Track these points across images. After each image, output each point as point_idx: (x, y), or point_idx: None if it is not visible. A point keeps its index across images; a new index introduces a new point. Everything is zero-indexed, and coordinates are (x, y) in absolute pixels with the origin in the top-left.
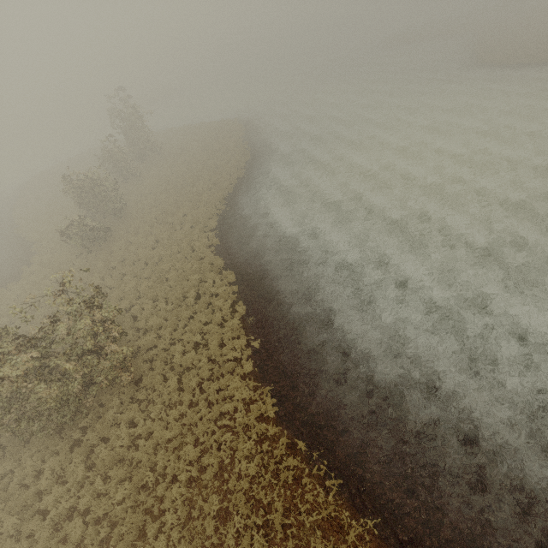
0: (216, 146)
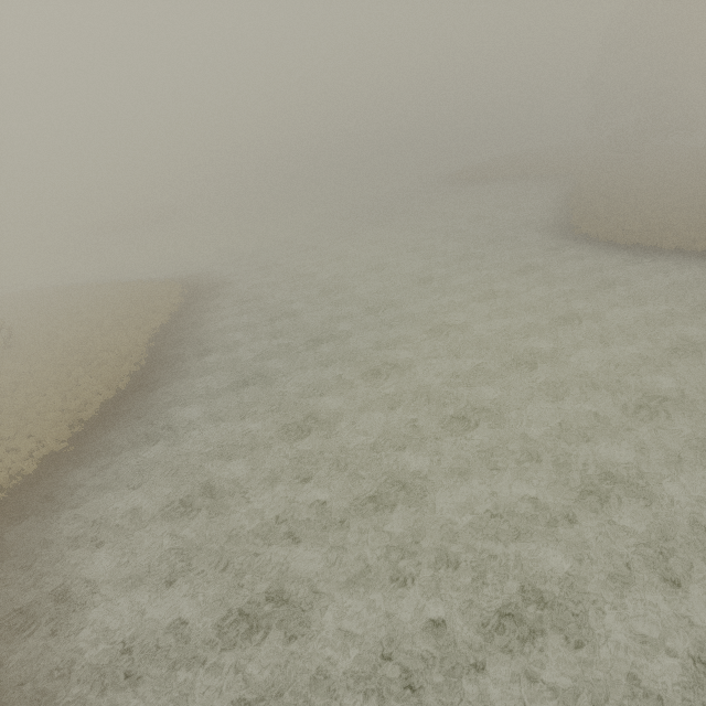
0: (99, 346)
